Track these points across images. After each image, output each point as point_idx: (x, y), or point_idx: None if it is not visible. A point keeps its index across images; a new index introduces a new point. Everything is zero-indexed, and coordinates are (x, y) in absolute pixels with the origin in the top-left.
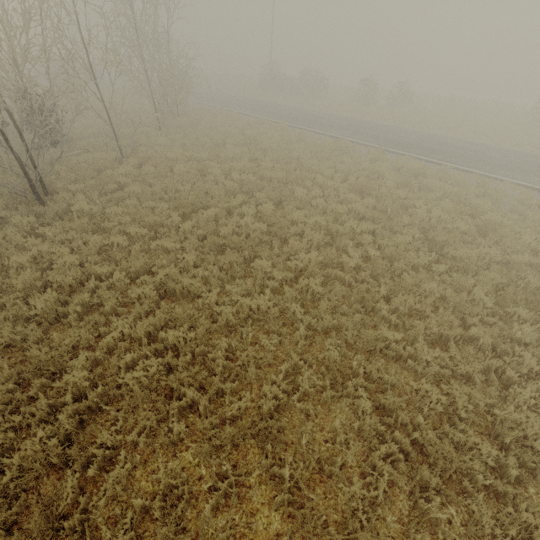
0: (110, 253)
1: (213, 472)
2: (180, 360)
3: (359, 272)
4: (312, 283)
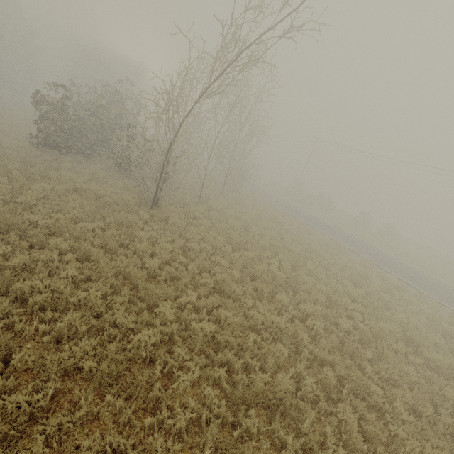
0: (188, 252)
1: (241, 411)
2: (225, 332)
3: (348, 336)
4: (317, 325)
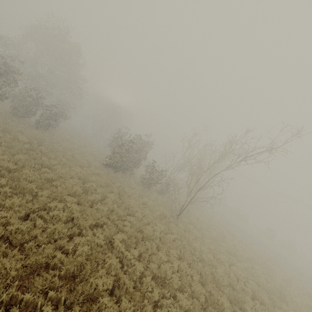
0: (219, 261)
1: None
2: None
3: None
4: None
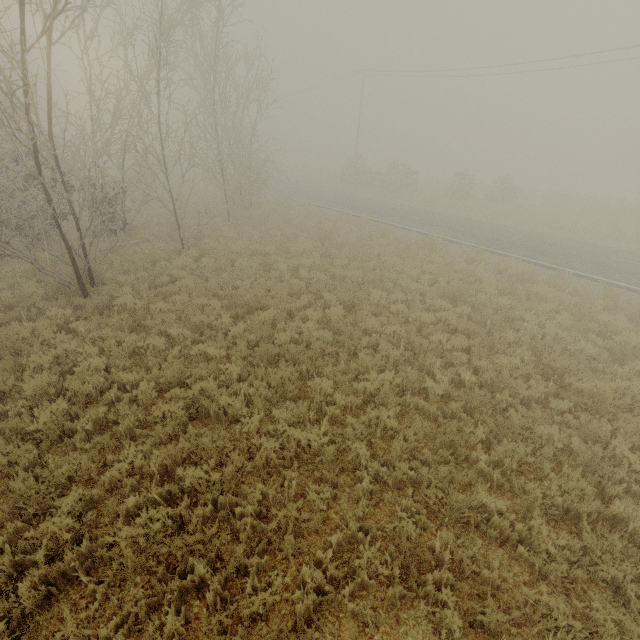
0: (142, 357)
1: None
2: (196, 513)
3: (449, 401)
4: (383, 415)
